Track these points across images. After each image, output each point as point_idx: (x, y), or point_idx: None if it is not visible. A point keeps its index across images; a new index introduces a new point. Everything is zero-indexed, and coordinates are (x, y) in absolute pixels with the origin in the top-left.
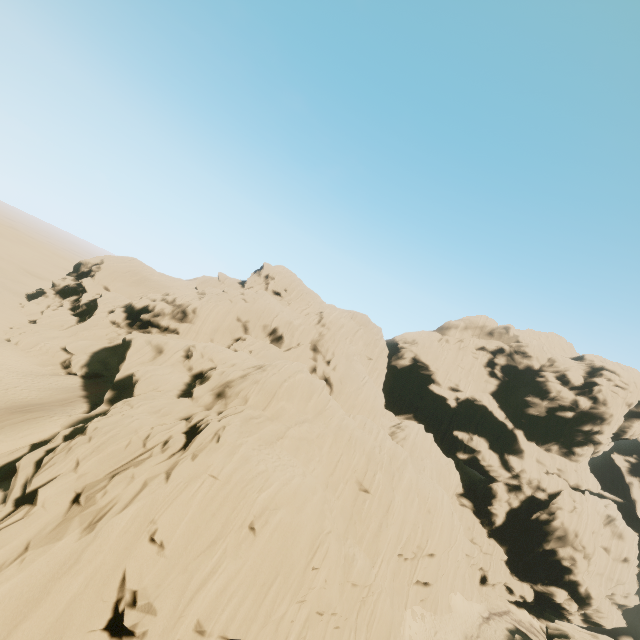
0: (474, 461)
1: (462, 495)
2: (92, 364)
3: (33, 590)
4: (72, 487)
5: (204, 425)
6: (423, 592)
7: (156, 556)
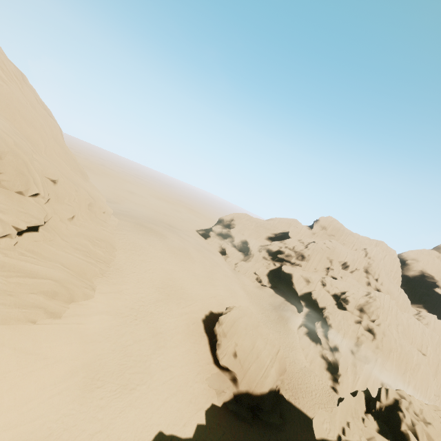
0: None
1: None
2: (270, 281)
3: (366, 378)
4: (348, 348)
5: (376, 329)
6: None
7: (389, 374)
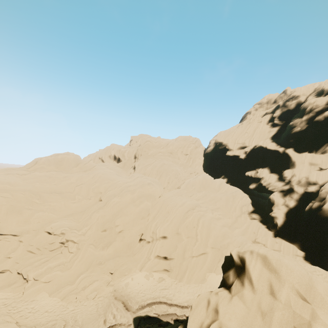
0: (260, 186)
1: (252, 212)
2: None
3: None
4: None
5: None
6: (163, 264)
7: None
